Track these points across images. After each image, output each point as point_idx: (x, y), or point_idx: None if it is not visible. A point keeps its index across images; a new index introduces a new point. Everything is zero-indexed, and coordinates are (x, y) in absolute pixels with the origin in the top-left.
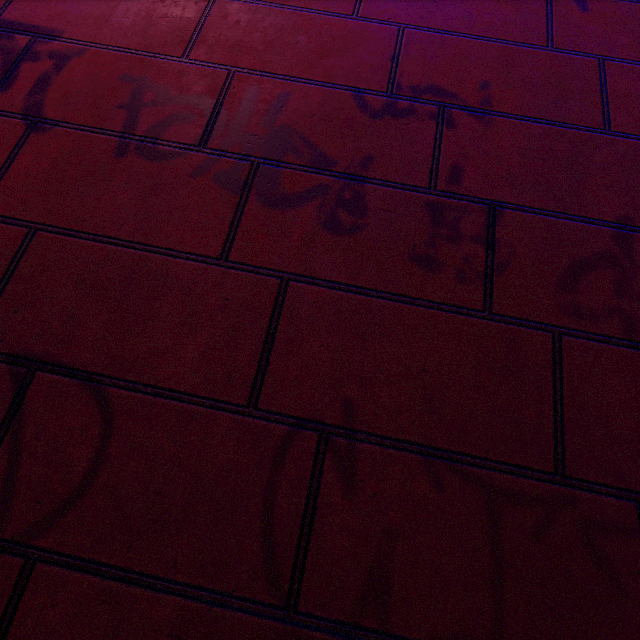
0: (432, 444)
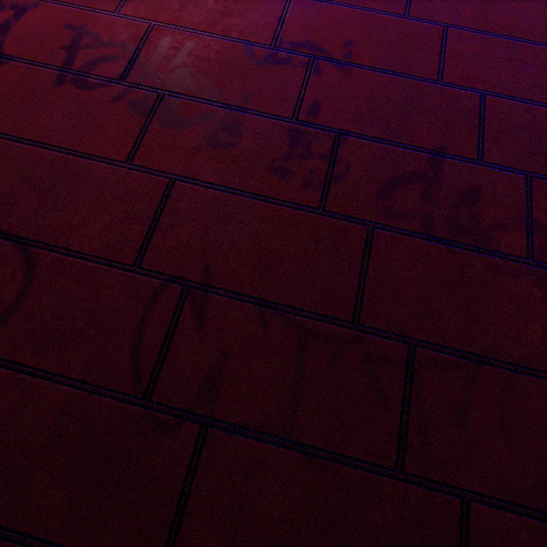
0: (265, 298)
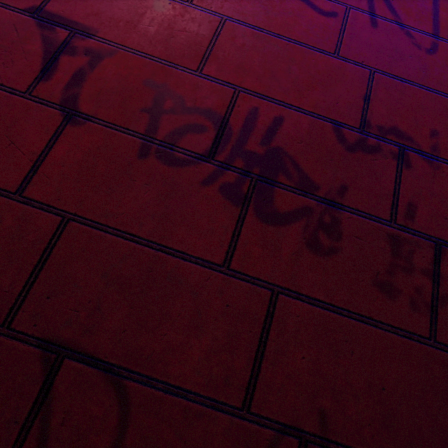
0: None
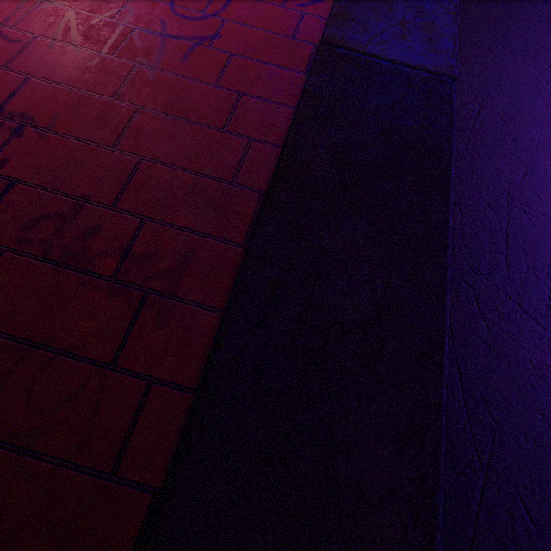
0: None
